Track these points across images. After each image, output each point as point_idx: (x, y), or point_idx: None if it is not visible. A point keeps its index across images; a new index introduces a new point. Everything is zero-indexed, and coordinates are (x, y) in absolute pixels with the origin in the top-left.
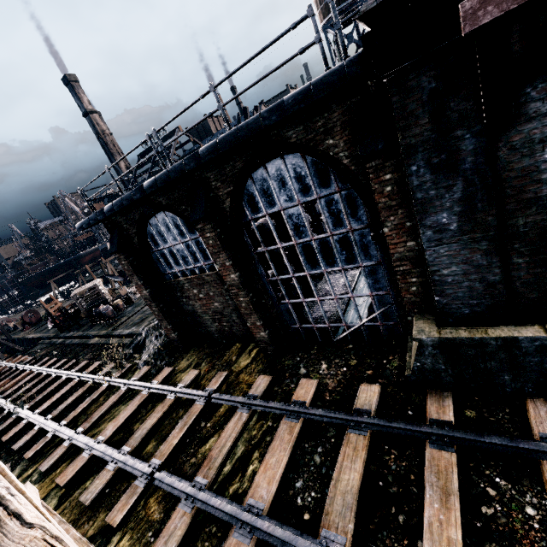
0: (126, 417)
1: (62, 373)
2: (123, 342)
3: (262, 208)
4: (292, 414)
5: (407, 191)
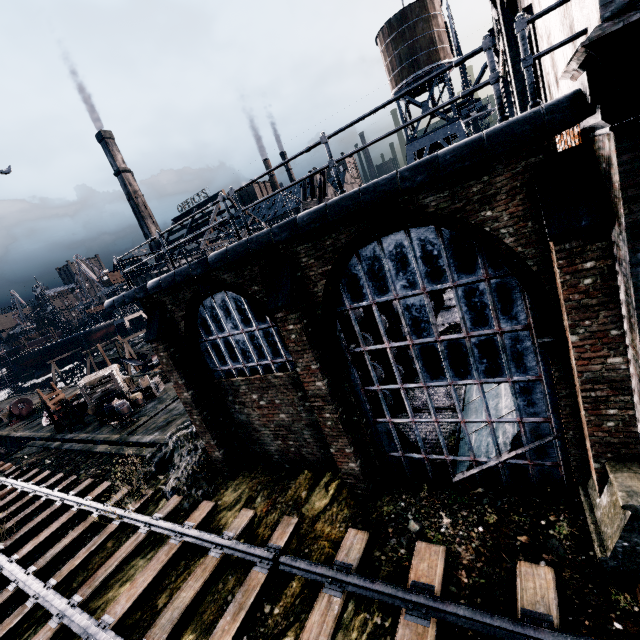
0: (148, 583)
1: (56, 495)
2: (142, 453)
3: (368, 295)
4: (416, 608)
5: (618, 285)
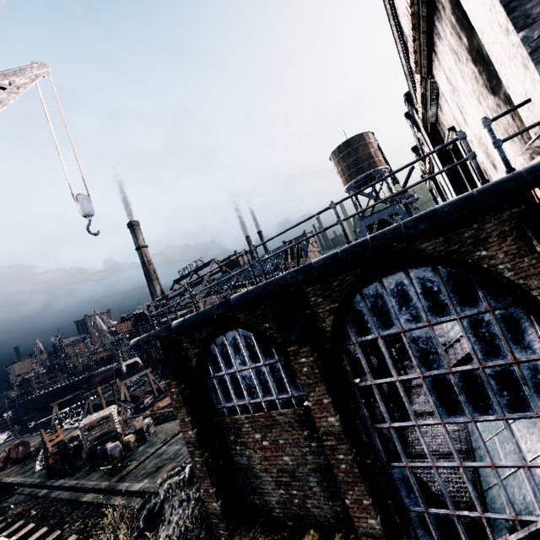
0: None
1: None
2: (130, 504)
3: (373, 329)
4: None
5: None
